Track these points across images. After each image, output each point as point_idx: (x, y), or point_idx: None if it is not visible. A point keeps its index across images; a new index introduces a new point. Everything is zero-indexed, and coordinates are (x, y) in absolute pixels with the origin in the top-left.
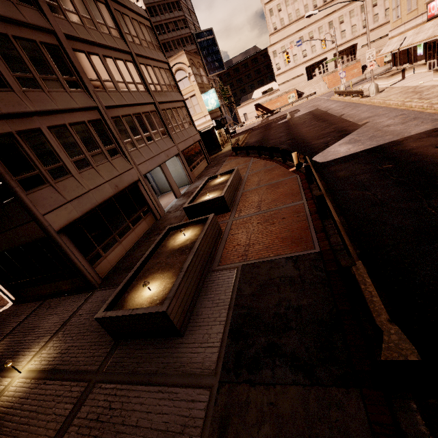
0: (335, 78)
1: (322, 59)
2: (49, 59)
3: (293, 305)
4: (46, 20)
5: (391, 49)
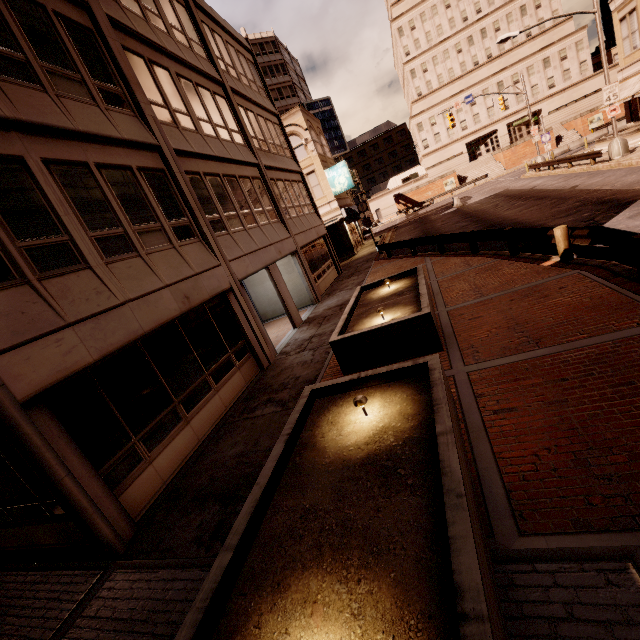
0: (515, 154)
1: (490, 132)
2: (69, 45)
3: None
4: None
5: (631, 93)
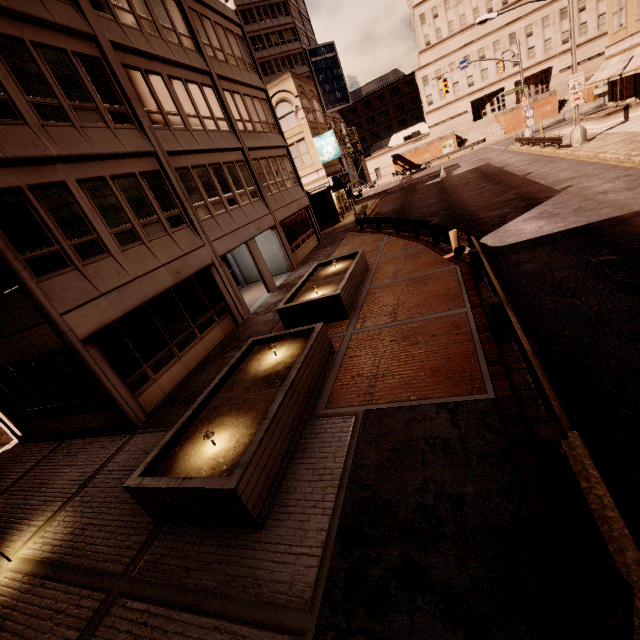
0: (516, 118)
1: (497, 89)
2: (85, 79)
3: (449, 493)
4: (85, 20)
5: (609, 75)
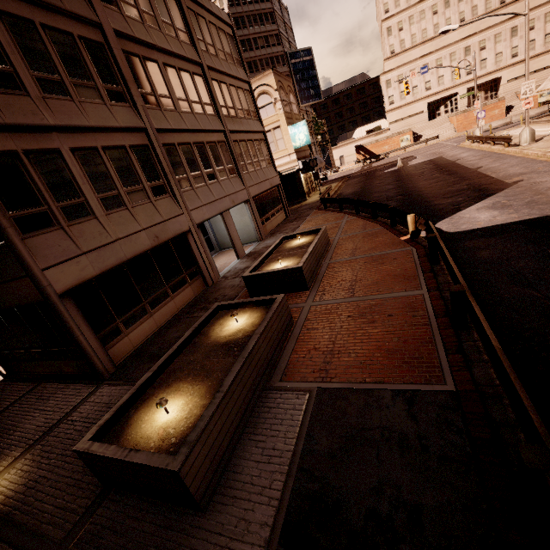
0: (467, 119)
1: (451, 94)
2: (88, 60)
3: (407, 501)
4: (92, 9)
5: None
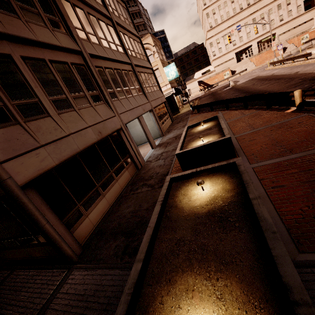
0: (261, 58)
1: (248, 46)
2: None
3: None
4: None
5: None
